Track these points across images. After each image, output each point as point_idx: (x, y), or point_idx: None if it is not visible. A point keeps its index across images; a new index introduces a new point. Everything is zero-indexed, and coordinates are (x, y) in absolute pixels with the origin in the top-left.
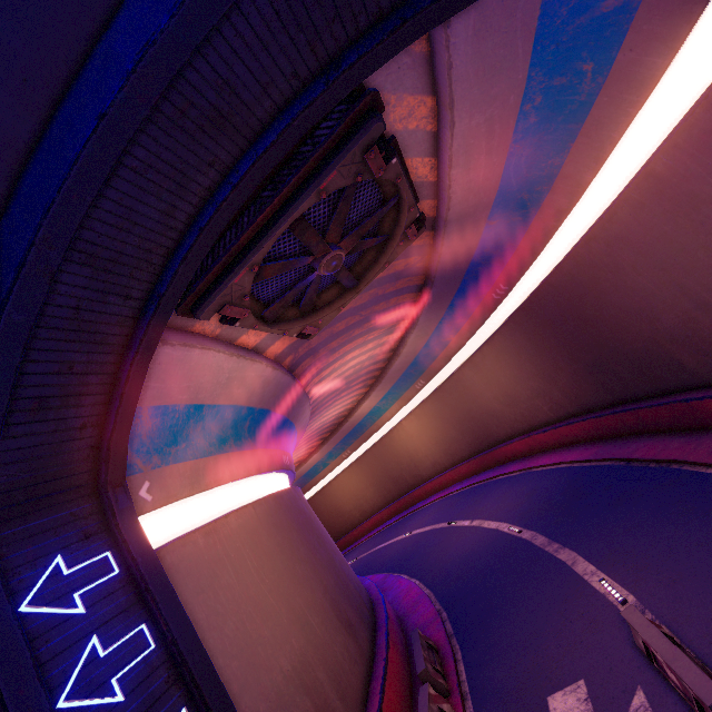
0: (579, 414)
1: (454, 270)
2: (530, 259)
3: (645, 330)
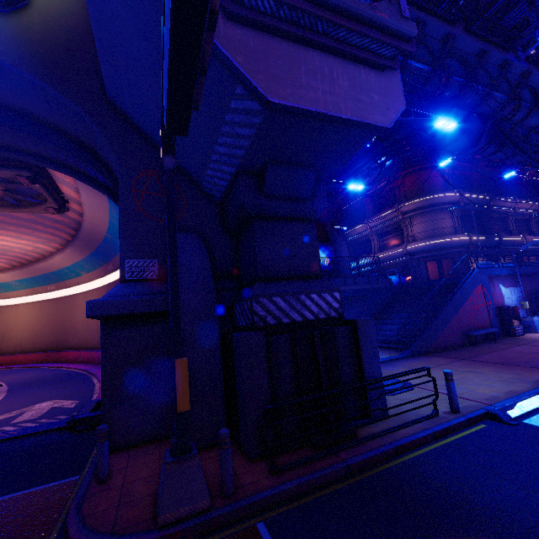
0: None
1: (91, 241)
2: None
3: None
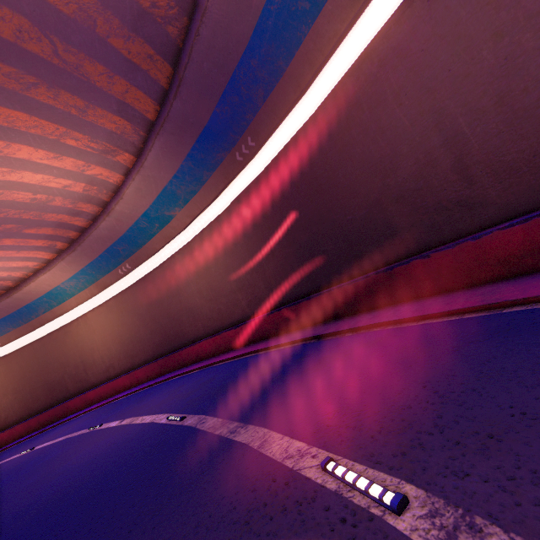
0: (274, 308)
1: (210, 78)
2: (291, 97)
3: (375, 190)
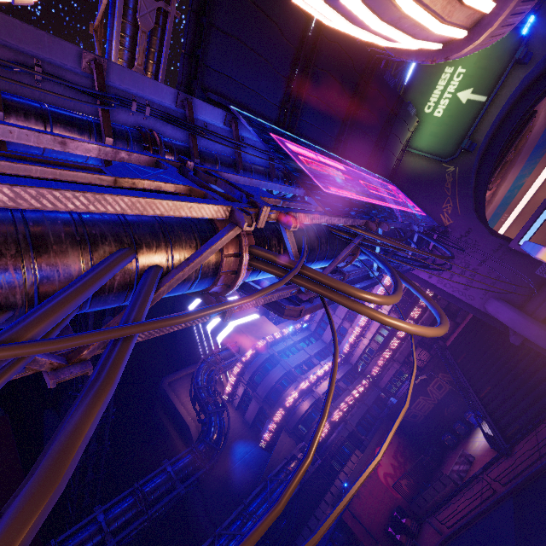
0: None
1: (532, 143)
2: None
3: None
